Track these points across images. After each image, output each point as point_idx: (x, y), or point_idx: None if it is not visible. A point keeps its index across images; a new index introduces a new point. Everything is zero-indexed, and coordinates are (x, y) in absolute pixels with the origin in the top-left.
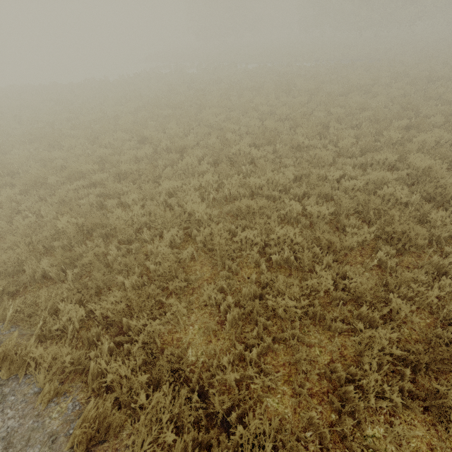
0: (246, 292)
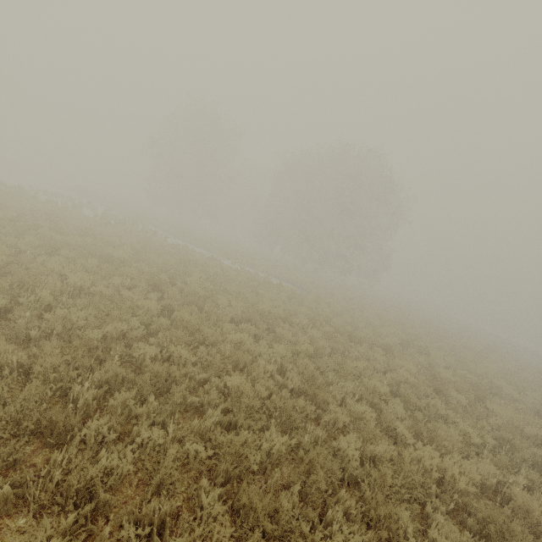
0: None
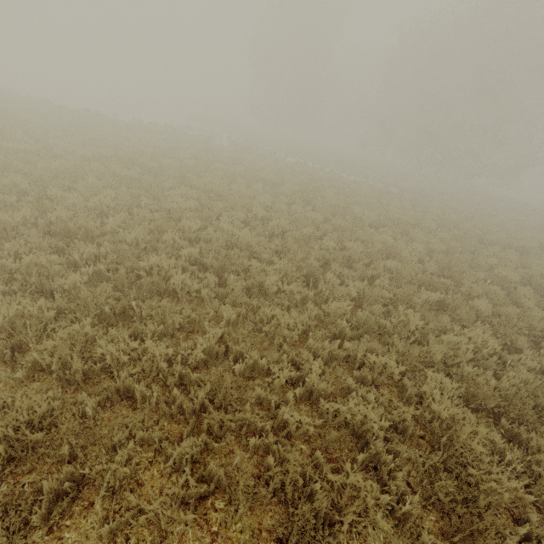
0: None
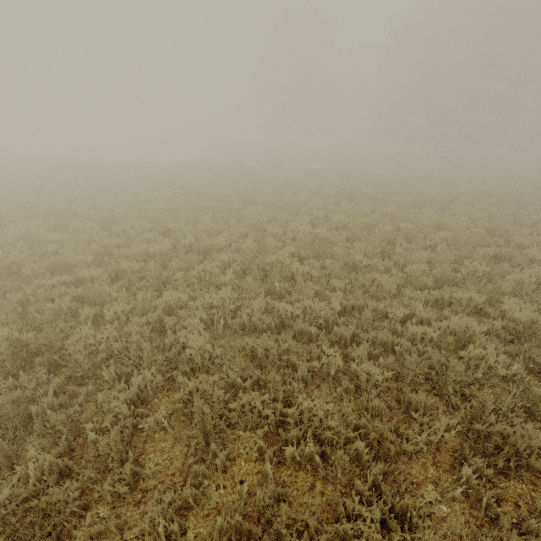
0: (225, 524)
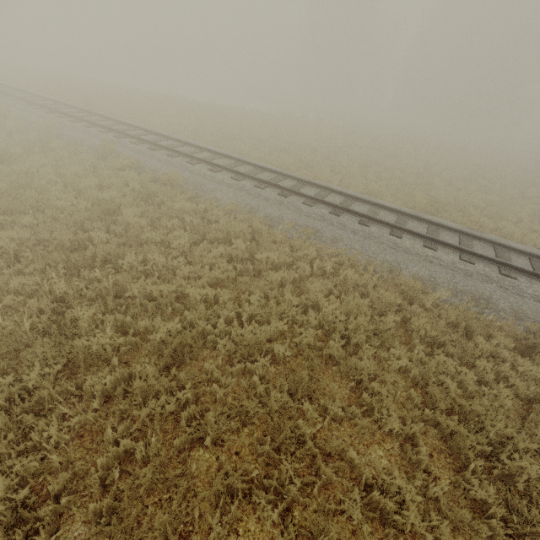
0: (521, 228)
